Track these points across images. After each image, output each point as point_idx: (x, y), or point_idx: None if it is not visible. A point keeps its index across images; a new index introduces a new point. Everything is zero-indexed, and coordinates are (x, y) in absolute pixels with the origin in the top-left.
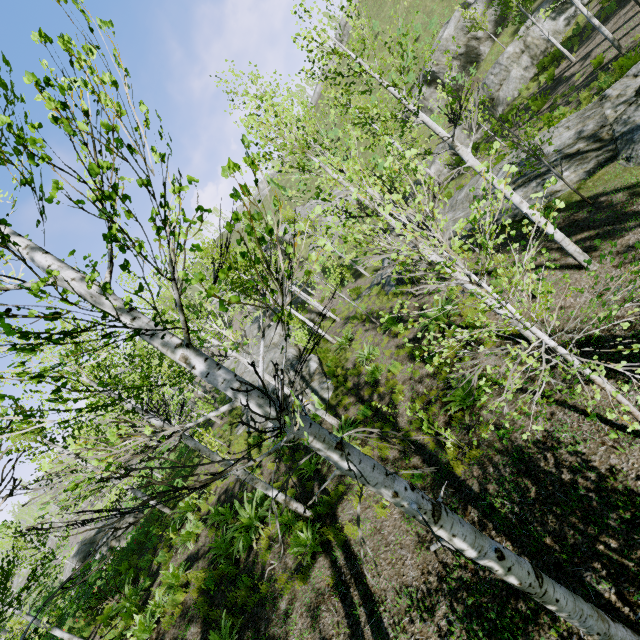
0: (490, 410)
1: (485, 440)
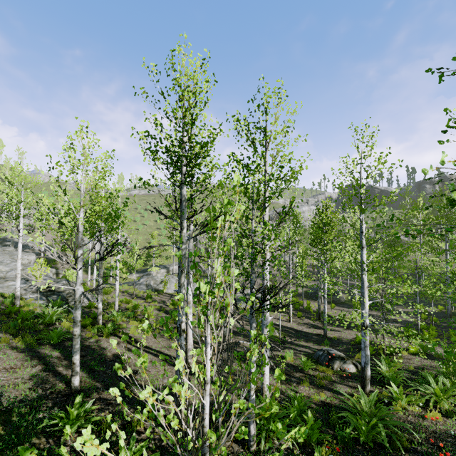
0: None
1: None
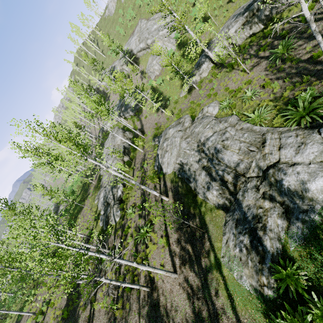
0: (133, 298)
1: (127, 308)
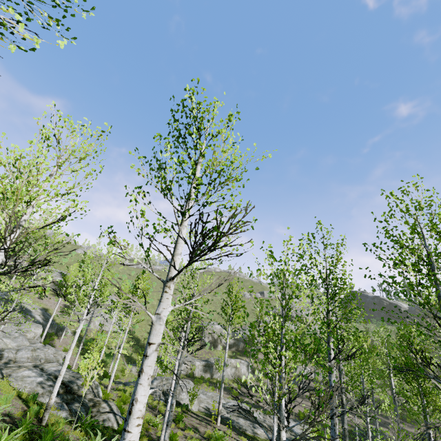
0: None
1: None
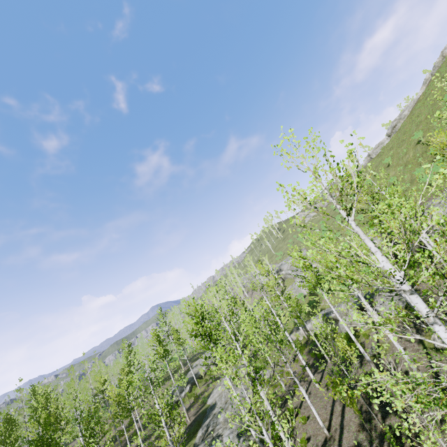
0: None
1: None
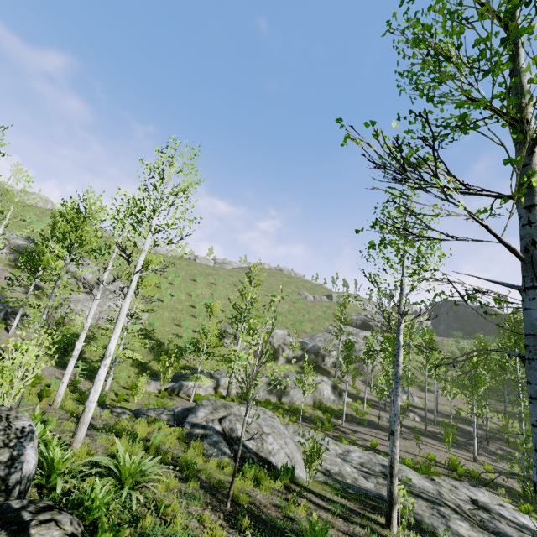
0: None
1: None
